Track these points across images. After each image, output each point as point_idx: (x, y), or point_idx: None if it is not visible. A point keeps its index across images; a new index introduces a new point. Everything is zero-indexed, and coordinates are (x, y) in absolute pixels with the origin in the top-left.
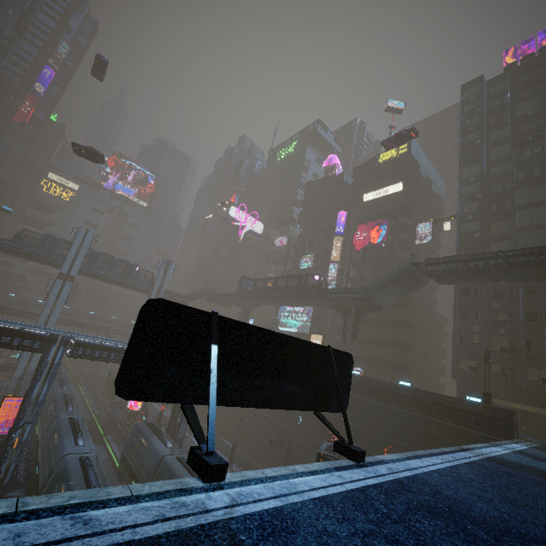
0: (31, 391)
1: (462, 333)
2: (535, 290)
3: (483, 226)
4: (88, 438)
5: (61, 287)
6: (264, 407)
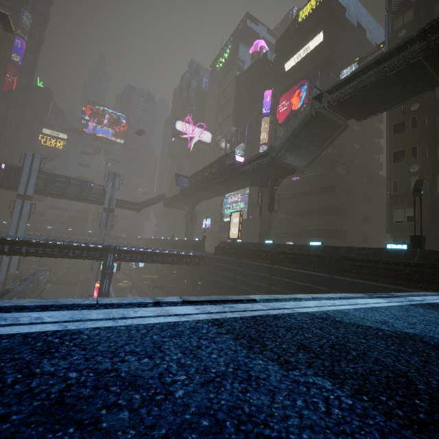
0: None
1: (397, 178)
2: None
3: None
4: None
5: (21, 206)
6: None
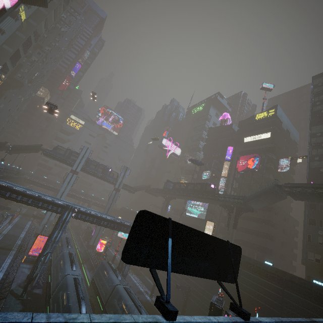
0: (53, 234)
1: (310, 234)
2: None
3: None
4: (77, 266)
5: (71, 177)
6: (191, 275)
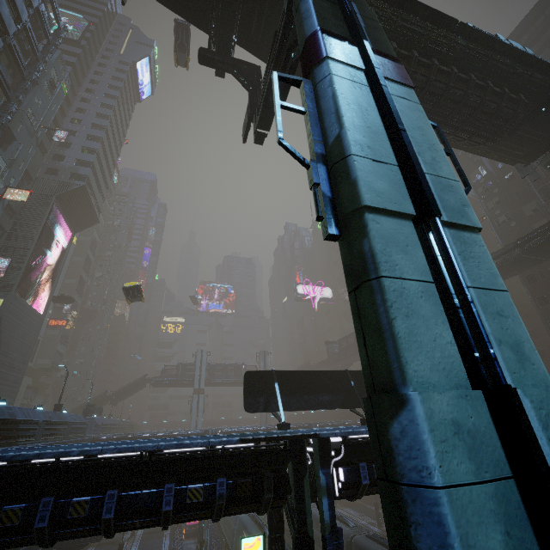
0: None
1: None
2: None
3: (513, 214)
4: None
5: (198, 400)
6: (314, 409)
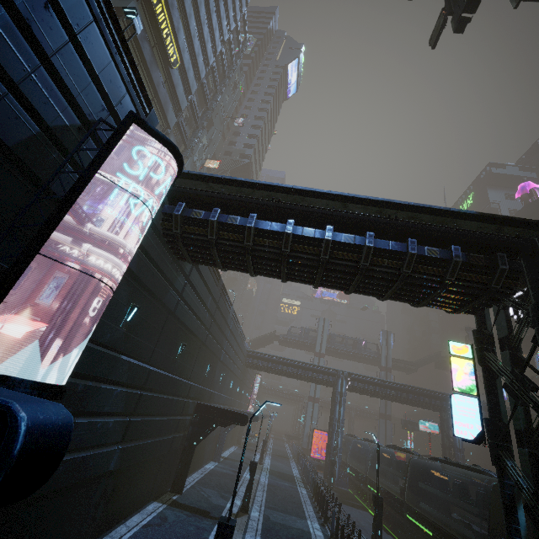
0: (334, 410)
1: None
2: None
3: None
4: None
5: (318, 362)
6: None
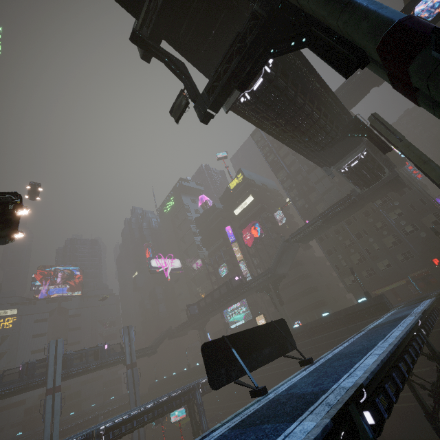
0: None
1: (335, 263)
2: (350, 221)
3: (306, 200)
4: None
5: (53, 401)
6: (263, 365)
